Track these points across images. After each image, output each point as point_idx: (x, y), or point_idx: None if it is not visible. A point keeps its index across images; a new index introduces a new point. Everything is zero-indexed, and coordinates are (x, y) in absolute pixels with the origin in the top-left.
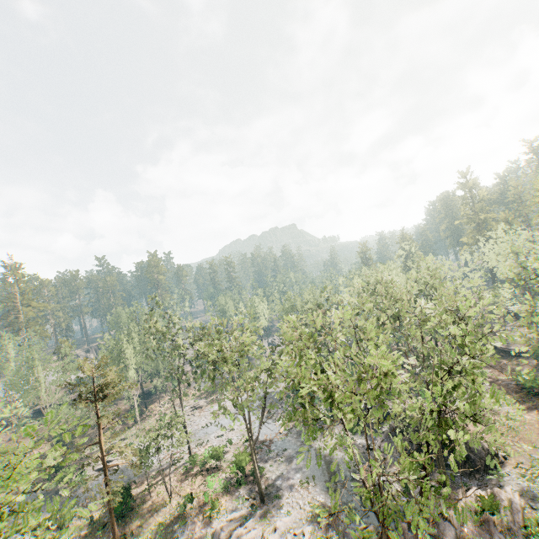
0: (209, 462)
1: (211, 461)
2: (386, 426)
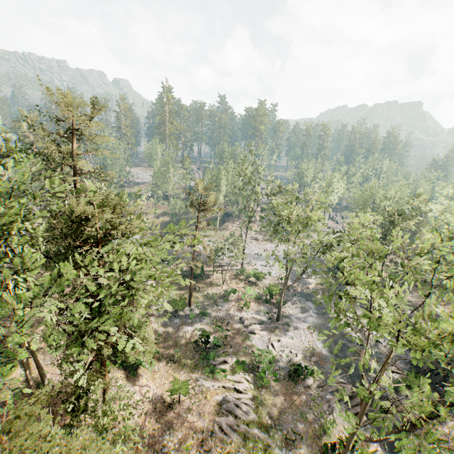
0: (251, 278)
1: (253, 277)
2: None
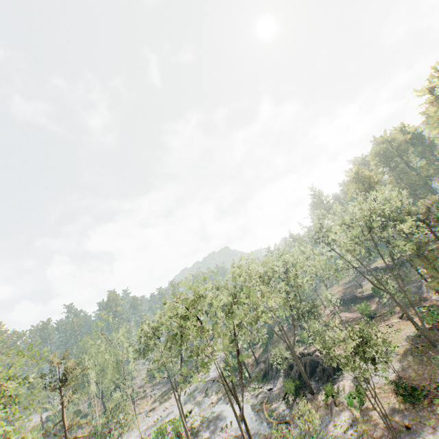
0: None
1: None
2: (283, 370)
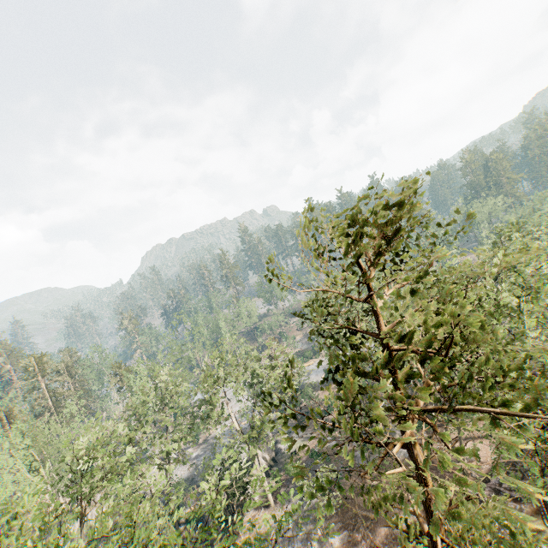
0: None
1: None
2: None
